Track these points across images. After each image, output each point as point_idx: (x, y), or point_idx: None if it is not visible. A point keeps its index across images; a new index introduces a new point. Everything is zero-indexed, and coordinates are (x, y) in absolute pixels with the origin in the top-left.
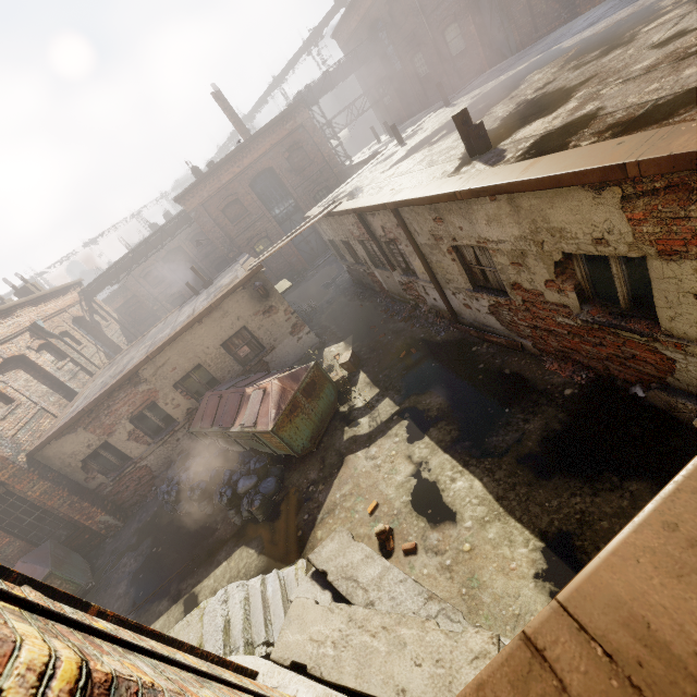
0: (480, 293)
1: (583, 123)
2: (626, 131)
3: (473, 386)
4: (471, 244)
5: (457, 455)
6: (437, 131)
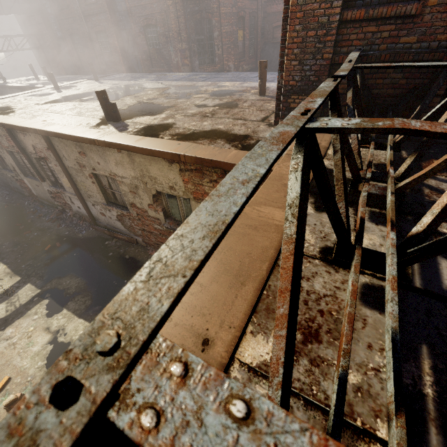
0: (112, 207)
1: (166, 127)
2: (182, 139)
3: (104, 267)
4: (105, 175)
5: (90, 318)
6: (87, 93)
